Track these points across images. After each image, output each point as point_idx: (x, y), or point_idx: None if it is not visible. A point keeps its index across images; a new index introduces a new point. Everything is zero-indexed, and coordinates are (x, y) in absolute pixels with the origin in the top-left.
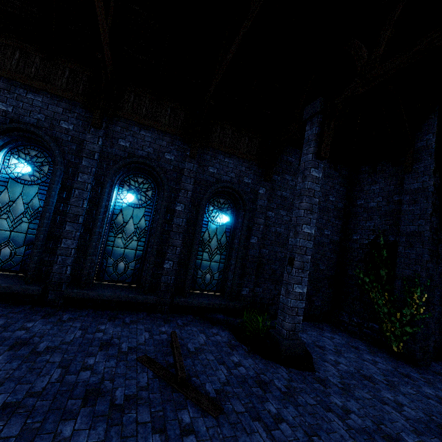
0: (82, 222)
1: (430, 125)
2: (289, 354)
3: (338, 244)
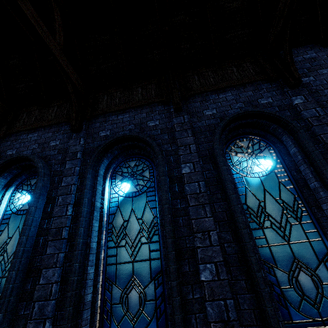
0: (67, 236)
1: None
2: None
3: None
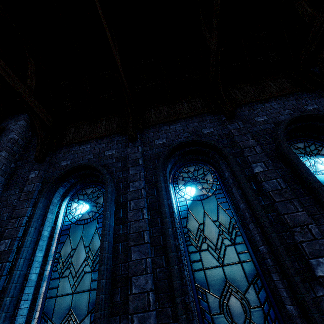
0: (149, 241)
1: None
2: None
3: None
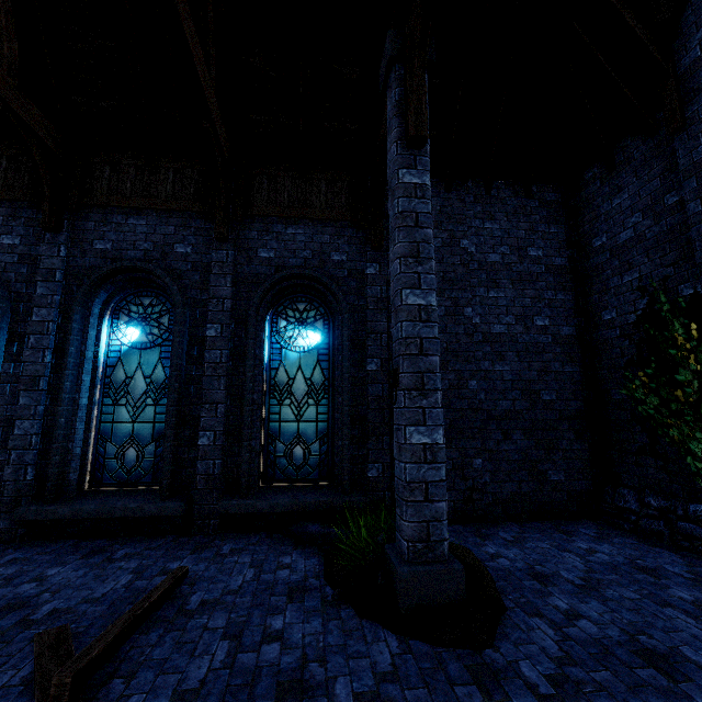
0: (47, 388)
1: (698, 7)
2: (418, 602)
3: (574, 341)
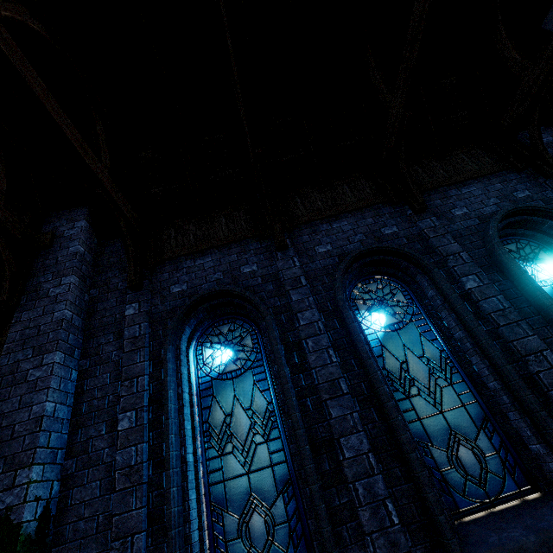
0: (347, 391)
1: None
2: None
3: None
